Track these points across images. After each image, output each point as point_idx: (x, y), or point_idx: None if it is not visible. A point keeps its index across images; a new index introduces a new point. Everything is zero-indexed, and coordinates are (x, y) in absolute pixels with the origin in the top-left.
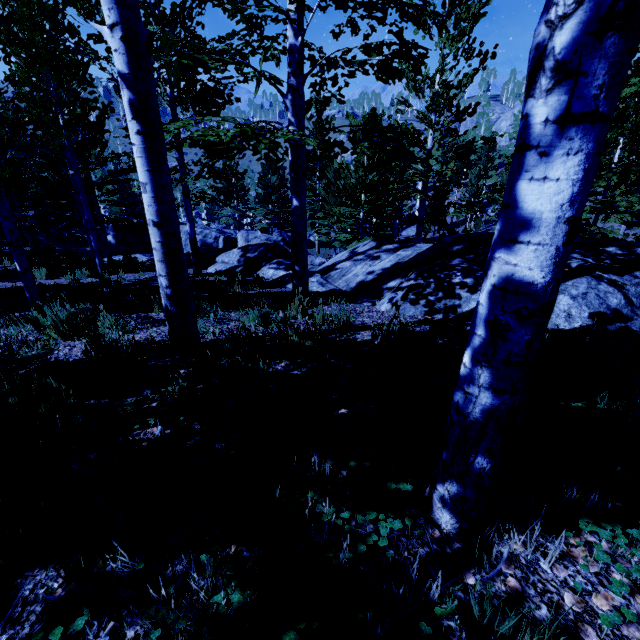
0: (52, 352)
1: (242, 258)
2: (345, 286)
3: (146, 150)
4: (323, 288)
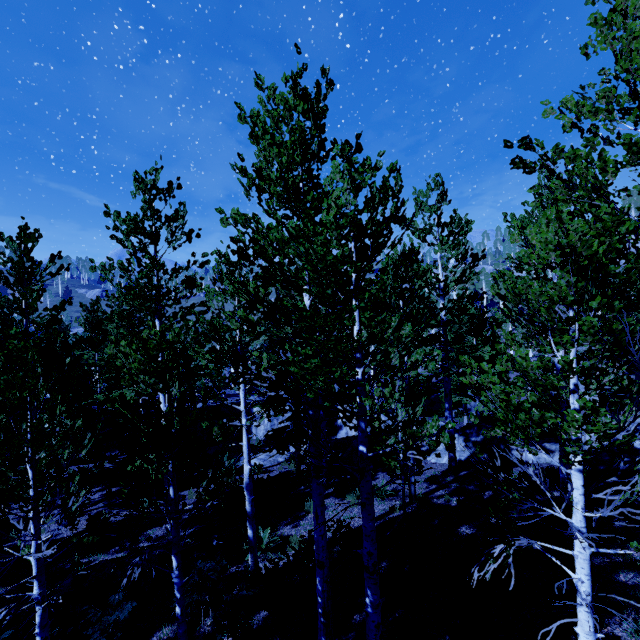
0: None
1: (469, 443)
2: None
3: None
4: None
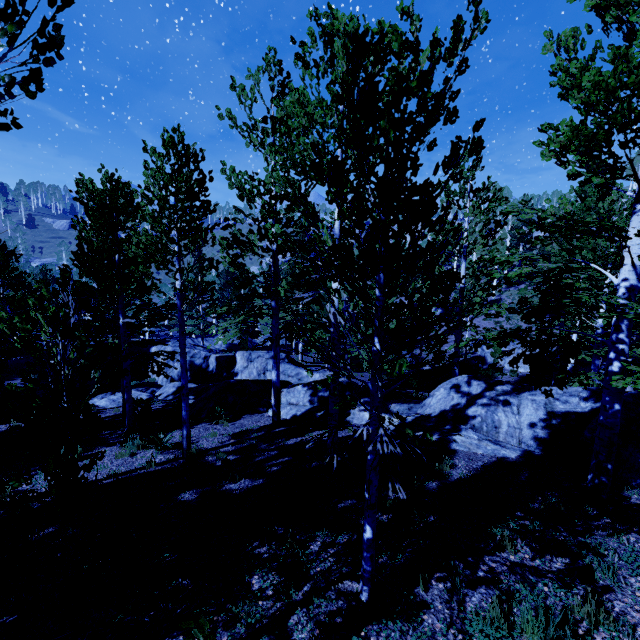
0: None
1: (314, 398)
2: (520, 443)
3: None
4: (511, 451)
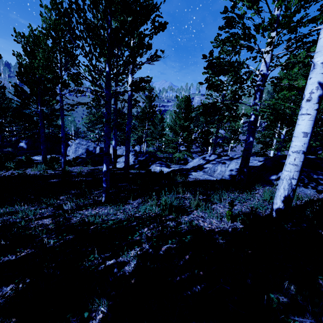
0: (196, 225)
1: (136, 160)
2: (222, 177)
3: (315, 117)
4: (215, 178)
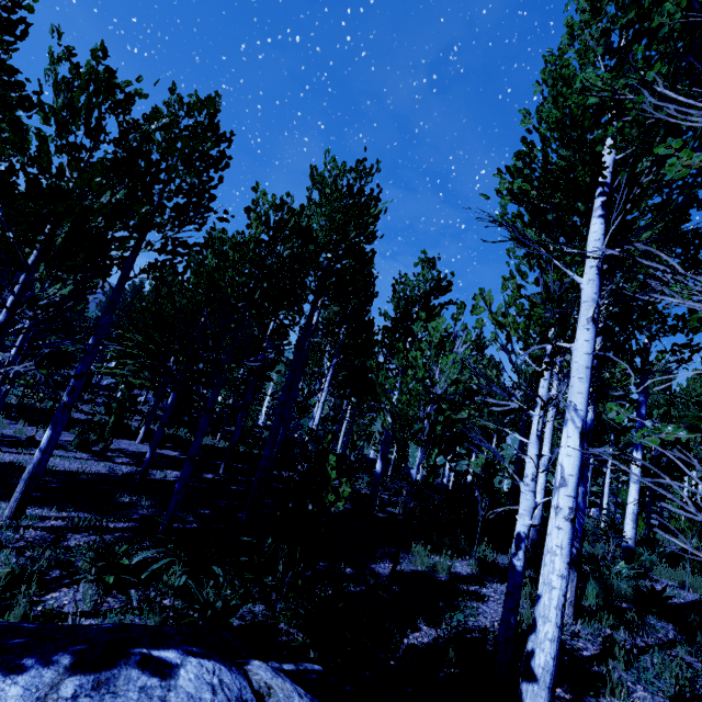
0: None
1: None
2: None
3: None
4: None
